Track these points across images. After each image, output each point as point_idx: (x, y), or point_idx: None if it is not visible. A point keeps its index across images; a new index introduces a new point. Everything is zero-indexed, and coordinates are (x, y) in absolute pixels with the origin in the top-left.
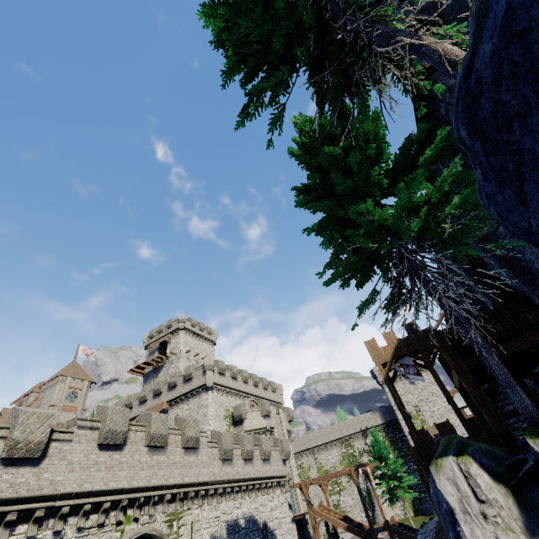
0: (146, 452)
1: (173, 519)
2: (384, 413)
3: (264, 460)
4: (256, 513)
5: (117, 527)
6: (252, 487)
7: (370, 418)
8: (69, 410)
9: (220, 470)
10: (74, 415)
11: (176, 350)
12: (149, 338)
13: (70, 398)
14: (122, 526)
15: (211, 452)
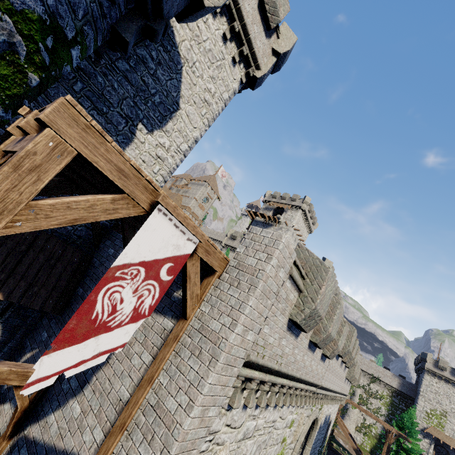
0: (339, 364)
1: (320, 408)
2: (404, 384)
3: (349, 382)
4: (331, 413)
5: (312, 407)
6: (340, 398)
7: (388, 376)
8: (201, 207)
9: (342, 384)
10: (201, 212)
11: (288, 222)
12: (271, 196)
13: (204, 200)
14: (312, 407)
15: (346, 371)
